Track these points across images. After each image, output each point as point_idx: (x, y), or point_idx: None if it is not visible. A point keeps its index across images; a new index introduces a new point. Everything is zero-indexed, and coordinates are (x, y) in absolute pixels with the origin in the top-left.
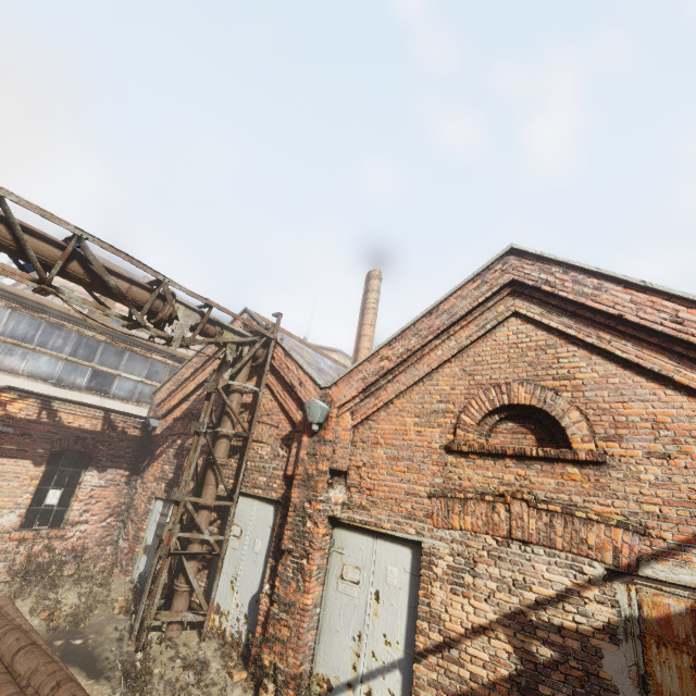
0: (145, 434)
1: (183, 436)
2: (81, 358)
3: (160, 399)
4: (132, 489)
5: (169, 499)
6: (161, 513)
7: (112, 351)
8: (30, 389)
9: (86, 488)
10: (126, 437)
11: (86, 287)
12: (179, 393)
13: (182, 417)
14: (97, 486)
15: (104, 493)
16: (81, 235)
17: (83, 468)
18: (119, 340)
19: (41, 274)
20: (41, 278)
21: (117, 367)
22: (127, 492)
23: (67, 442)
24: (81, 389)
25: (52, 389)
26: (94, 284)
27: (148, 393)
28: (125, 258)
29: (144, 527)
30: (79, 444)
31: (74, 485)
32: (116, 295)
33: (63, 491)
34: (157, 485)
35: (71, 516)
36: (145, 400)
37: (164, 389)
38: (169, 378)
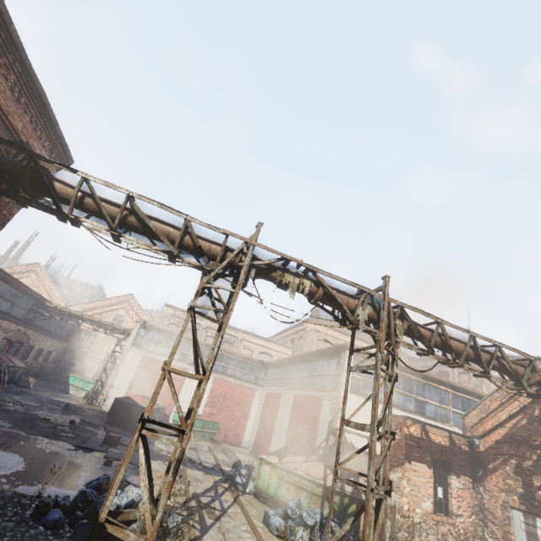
0: (470, 449)
1: (515, 457)
2: (407, 391)
3: (471, 423)
4: (476, 494)
5: (531, 512)
6: (525, 522)
7: (419, 386)
8: (395, 414)
9: (454, 489)
10: (462, 451)
11: (493, 370)
12: (490, 419)
13: (506, 440)
14: (458, 488)
15: (463, 494)
16: (500, 345)
17: (446, 472)
18: (421, 378)
19: (485, 369)
20: (485, 371)
21: (424, 396)
22: (475, 495)
23: (437, 453)
24: (413, 413)
25: (403, 413)
26: (500, 368)
27: (444, 414)
28: (517, 352)
29: (511, 531)
30: (443, 455)
31: (446, 485)
32: (509, 372)
33: (442, 488)
34: (506, 495)
35: (453, 508)
36: (443, 420)
37: (472, 415)
38: (473, 407)
